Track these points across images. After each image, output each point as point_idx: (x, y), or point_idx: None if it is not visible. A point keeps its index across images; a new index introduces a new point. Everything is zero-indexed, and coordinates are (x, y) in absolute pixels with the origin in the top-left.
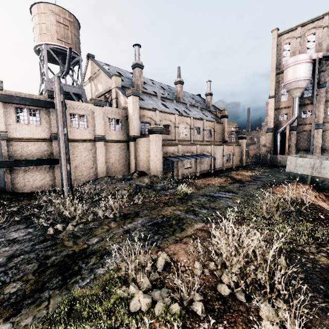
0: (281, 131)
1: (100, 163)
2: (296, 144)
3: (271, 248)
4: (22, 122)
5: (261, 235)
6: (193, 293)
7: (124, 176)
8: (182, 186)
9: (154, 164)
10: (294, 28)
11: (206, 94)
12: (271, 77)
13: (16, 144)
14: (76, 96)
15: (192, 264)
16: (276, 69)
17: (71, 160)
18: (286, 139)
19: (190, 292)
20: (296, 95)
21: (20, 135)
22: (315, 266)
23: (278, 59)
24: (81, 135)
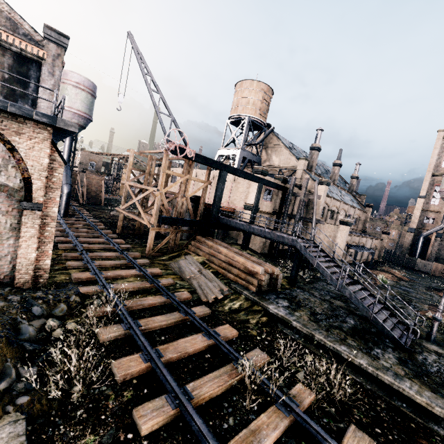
0: (426, 235)
1: None
2: (437, 252)
3: None
4: (263, 199)
5: None
6: None
7: None
8: (381, 276)
9: (339, 249)
10: None
11: (353, 176)
12: (426, 177)
13: (257, 214)
14: (243, 158)
15: None
16: (433, 170)
17: None
18: (430, 244)
19: None
20: None
21: (261, 209)
22: None
23: (437, 161)
24: None
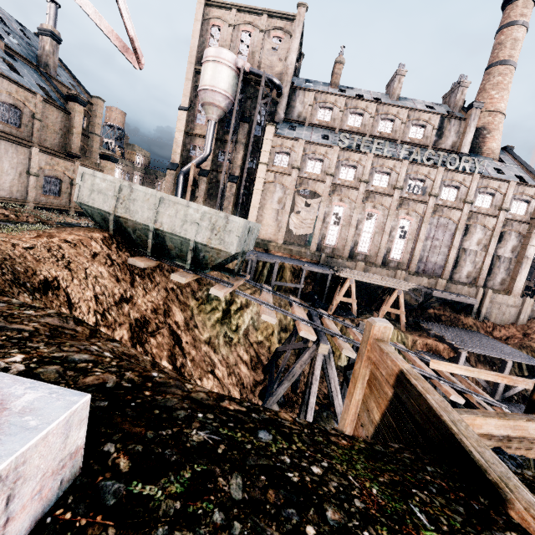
0: (186, 172)
1: None
2: (207, 201)
3: None
4: None
5: None
6: None
7: None
8: None
9: None
10: (228, 5)
11: (43, 29)
12: (188, 73)
13: None
14: None
15: None
16: (197, 63)
17: None
18: (189, 185)
19: None
20: (213, 117)
21: None
22: None
23: (202, 47)
24: None
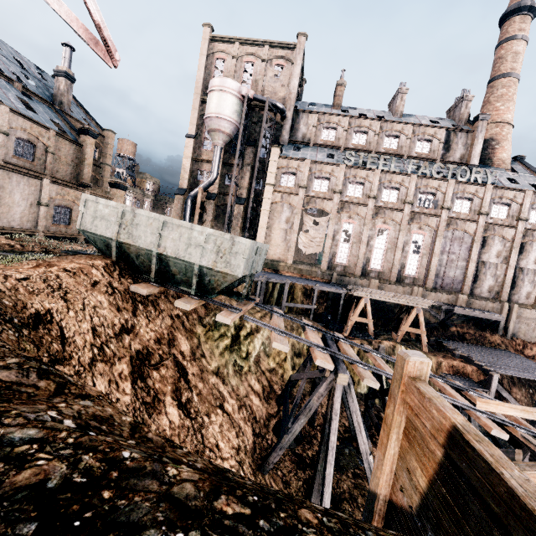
0: (194, 196)
1: None
2: (215, 223)
3: None
4: None
5: None
6: None
7: None
8: None
9: None
10: (231, 40)
11: (58, 71)
12: (194, 103)
13: None
14: None
15: None
16: (203, 93)
17: None
18: (196, 208)
19: None
20: (219, 142)
21: None
22: None
23: (207, 79)
24: None
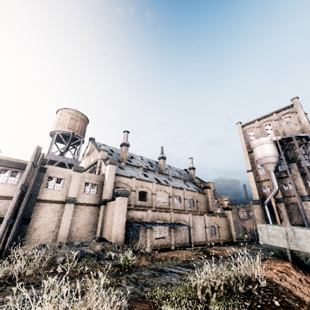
0: (268, 203)
1: (64, 226)
2: (290, 218)
3: None
4: (1, 181)
5: None
6: None
7: (83, 243)
8: (128, 254)
9: (115, 229)
10: (252, 121)
11: (189, 168)
12: (245, 155)
13: None
14: None
15: None
16: (247, 149)
17: (32, 221)
18: (274, 211)
19: None
20: (270, 168)
21: None
22: None
23: (247, 142)
24: (52, 196)
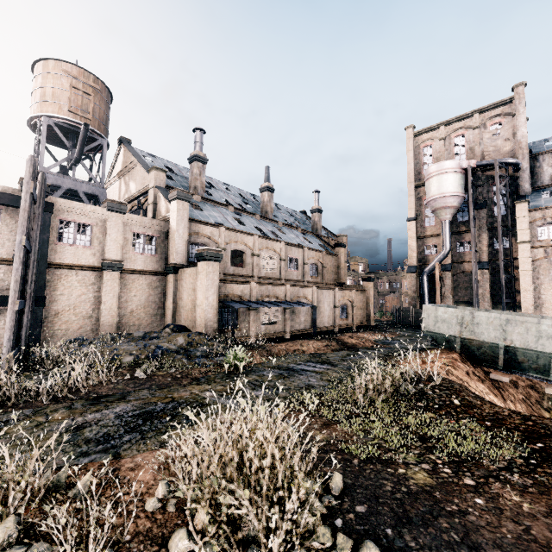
0: (429, 272)
1: (107, 308)
2: (454, 293)
3: (334, 456)
4: None
5: (331, 433)
6: (90, 549)
7: (148, 333)
8: (237, 350)
9: (202, 312)
10: (435, 127)
11: (313, 210)
12: (409, 191)
13: None
14: (93, 199)
15: (154, 489)
16: (415, 180)
17: (49, 301)
18: (436, 283)
19: (76, 547)
20: (446, 217)
21: None
22: (399, 489)
23: (417, 167)
24: (76, 258)
